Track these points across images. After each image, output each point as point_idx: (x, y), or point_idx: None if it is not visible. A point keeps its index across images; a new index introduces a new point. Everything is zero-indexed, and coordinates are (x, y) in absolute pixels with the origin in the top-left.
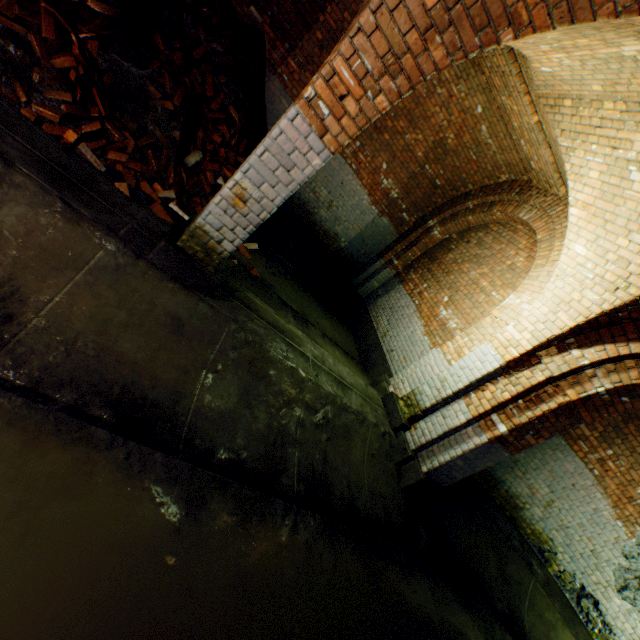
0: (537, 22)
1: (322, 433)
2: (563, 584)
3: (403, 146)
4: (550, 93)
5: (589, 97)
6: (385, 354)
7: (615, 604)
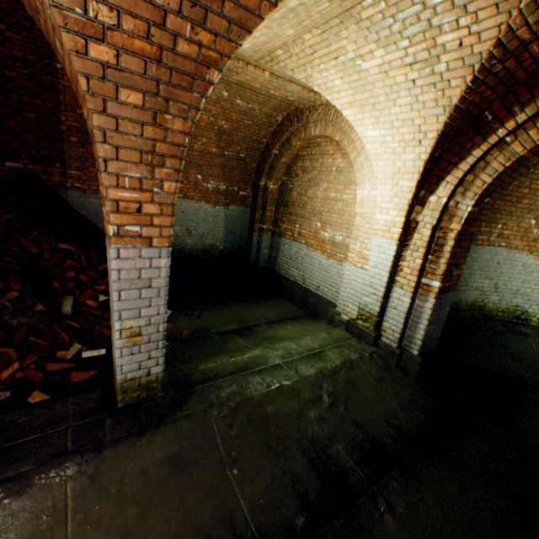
0: (226, 51)
1: (338, 408)
2: None
3: (199, 155)
4: (262, 54)
5: (290, 40)
6: (316, 293)
7: None
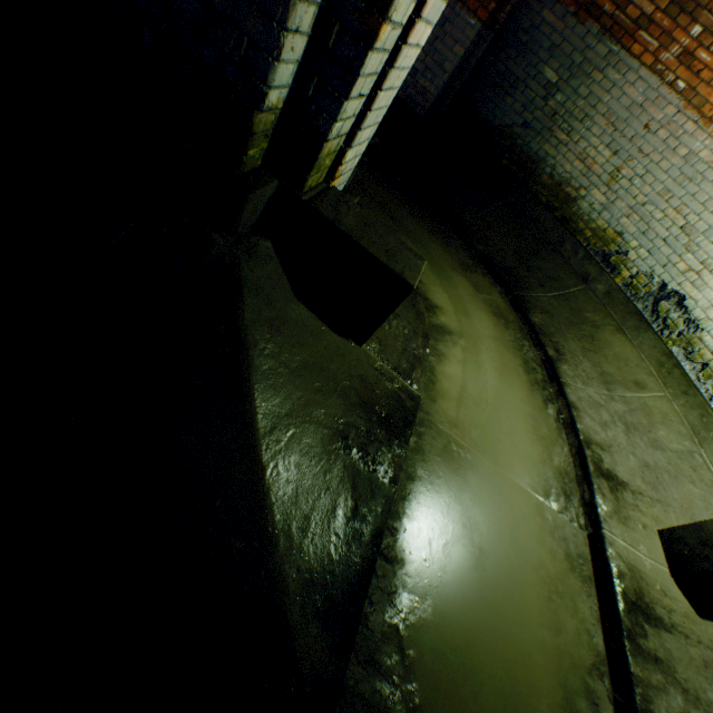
0: None
1: None
2: (634, 293)
3: None
4: None
5: None
6: None
7: (711, 290)
